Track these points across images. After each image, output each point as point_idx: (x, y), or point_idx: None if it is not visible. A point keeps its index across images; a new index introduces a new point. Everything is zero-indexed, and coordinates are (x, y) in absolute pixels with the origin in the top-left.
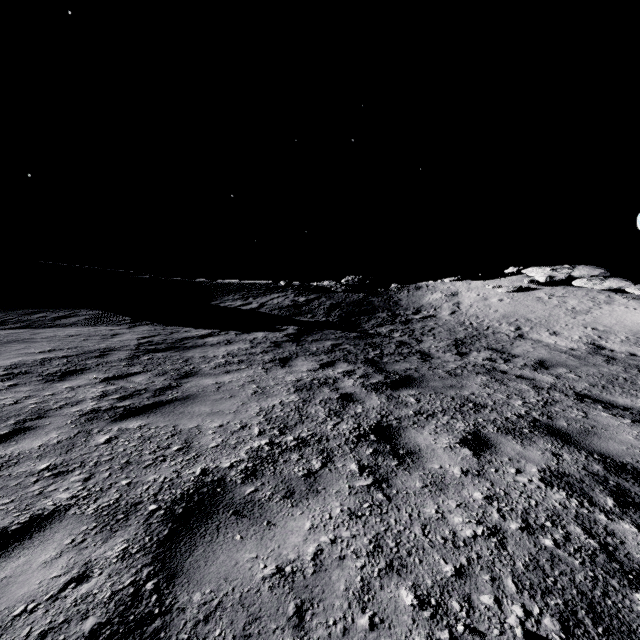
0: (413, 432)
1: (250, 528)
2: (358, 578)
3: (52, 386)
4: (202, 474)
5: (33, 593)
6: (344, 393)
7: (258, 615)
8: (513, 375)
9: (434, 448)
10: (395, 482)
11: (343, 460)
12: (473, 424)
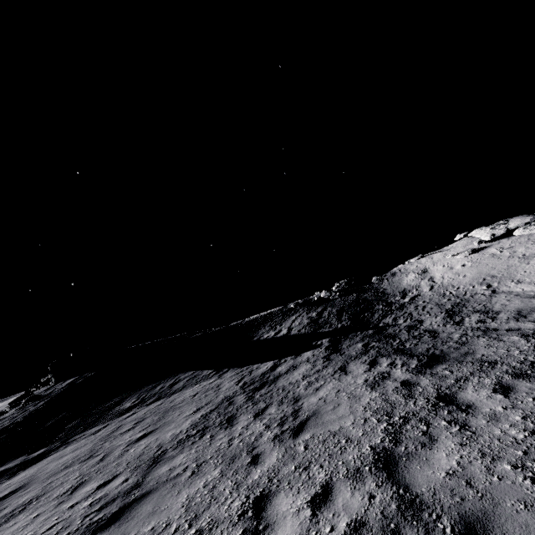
0: (462, 394)
1: (419, 463)
2: (483, 466)
3: (233, 430)
4: (372, 449)
5: (361, 505)
6: (402, 381)
7: (453, 488)
8: (503, 330)
9: (480, 400)
10: (471, 424)
11: (435, 421)
12: (495, 377)
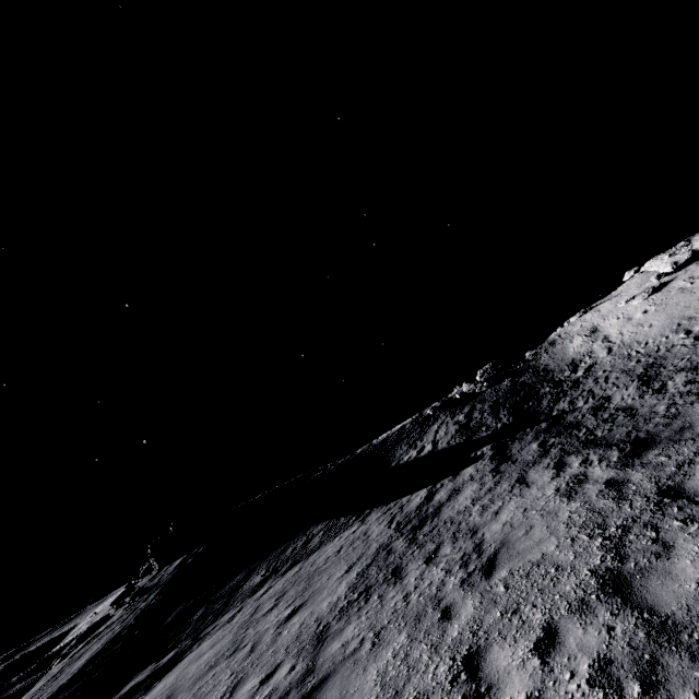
0: (690, 482)
1: (659, 578)
2: None
3: (404, 584)
4: (592, 572)
5: (599, 641)
6: (605, 481)
7: None
8: None
9: None
10: None
11: (665, 523)
12: None
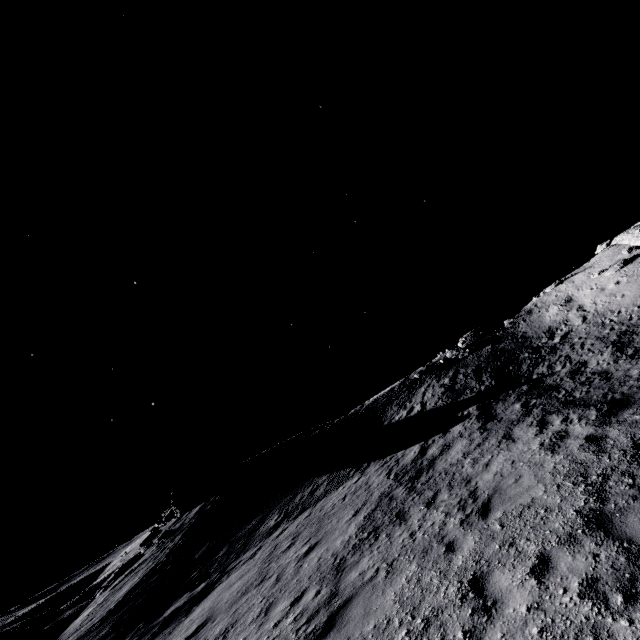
0: None
1: (636, 515)
2: None
3: (409, 525)
4: (577, 512)
5: (586, 565)
6: (585, 437)
7: None
8: None
9: None
10: None
11: None
12: None
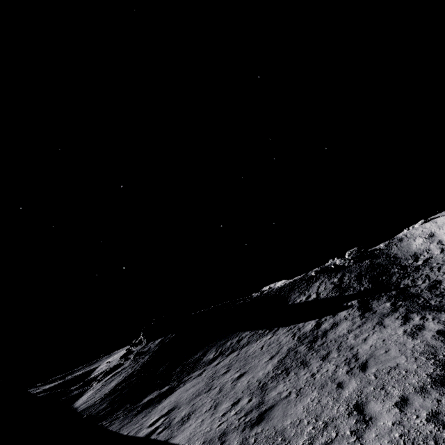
0: None
1: None
2: None
3: (310, 369)
4: (428, 375)
5: (432, 405)
6: (436, 331)
7: None
8: None
9: None
10: None
11: None
12: None
